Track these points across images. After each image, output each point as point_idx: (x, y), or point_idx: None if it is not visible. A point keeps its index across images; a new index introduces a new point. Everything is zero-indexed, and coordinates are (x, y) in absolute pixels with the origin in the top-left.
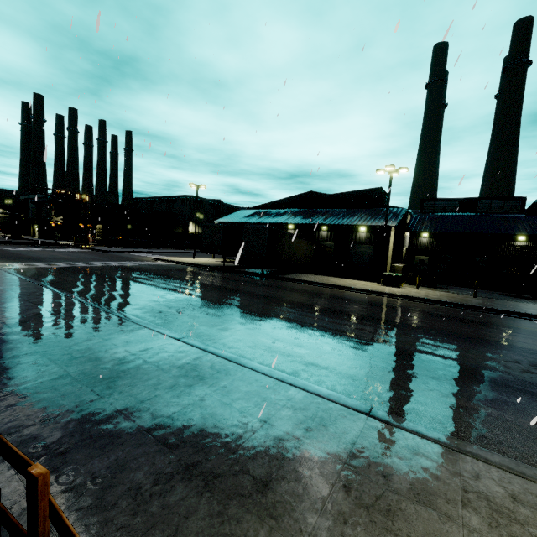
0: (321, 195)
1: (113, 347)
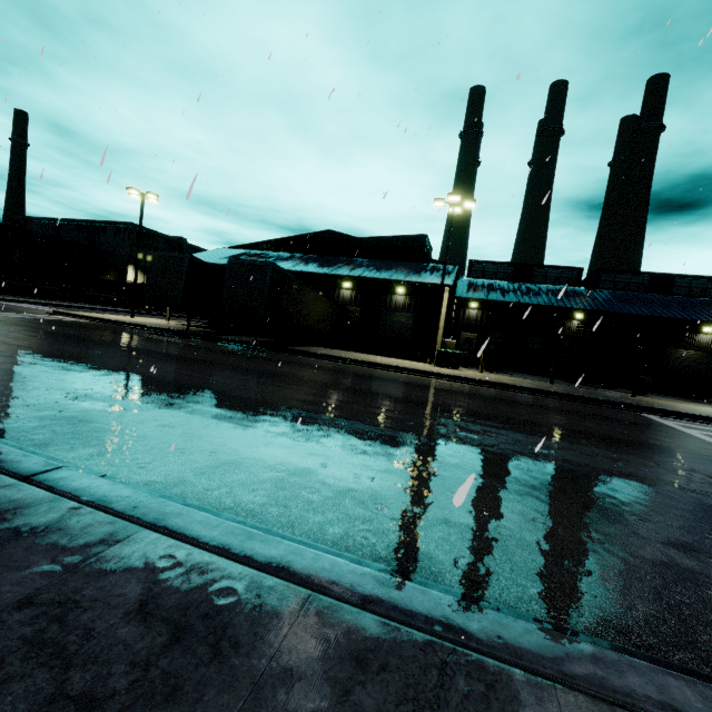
0: (345, 238)
1: None
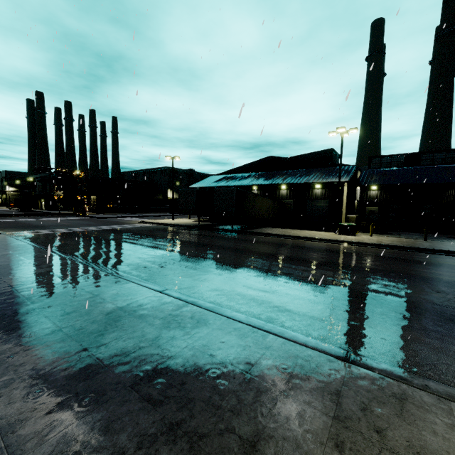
0: (280, 159)
1: (102, 302)
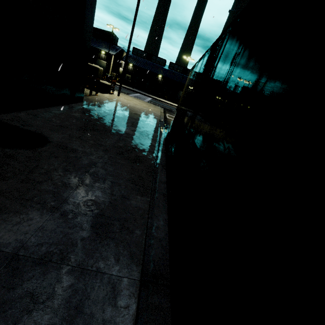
0: None
1: None
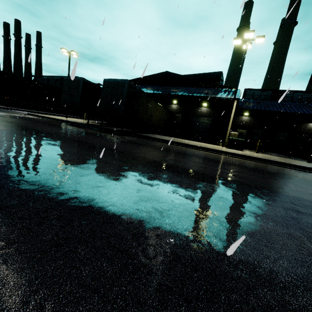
0: (175, 75)
1: None
